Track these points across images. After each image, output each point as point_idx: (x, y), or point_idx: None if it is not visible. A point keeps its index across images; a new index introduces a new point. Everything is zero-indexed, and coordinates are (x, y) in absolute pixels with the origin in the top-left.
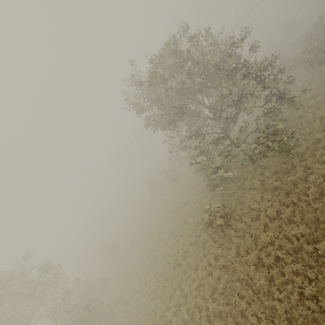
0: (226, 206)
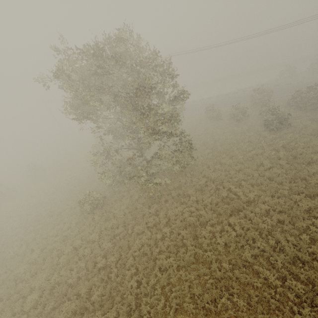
0: (107, 198)
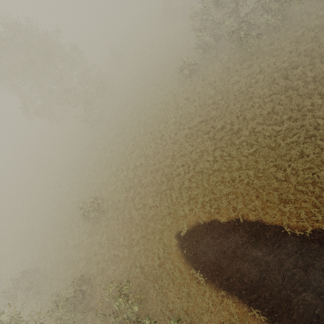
0: (198, 65)
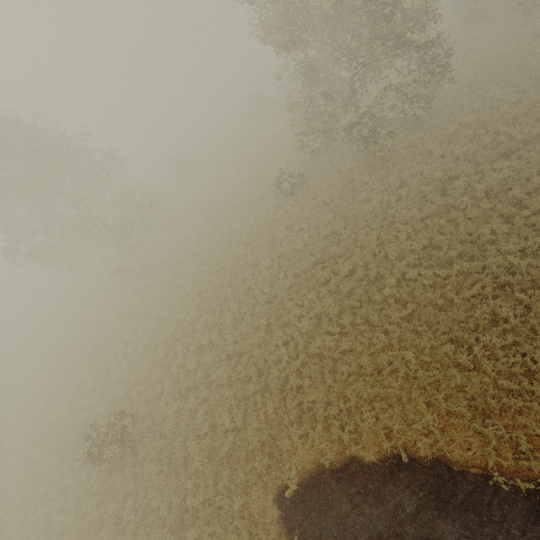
0: (305, 176)
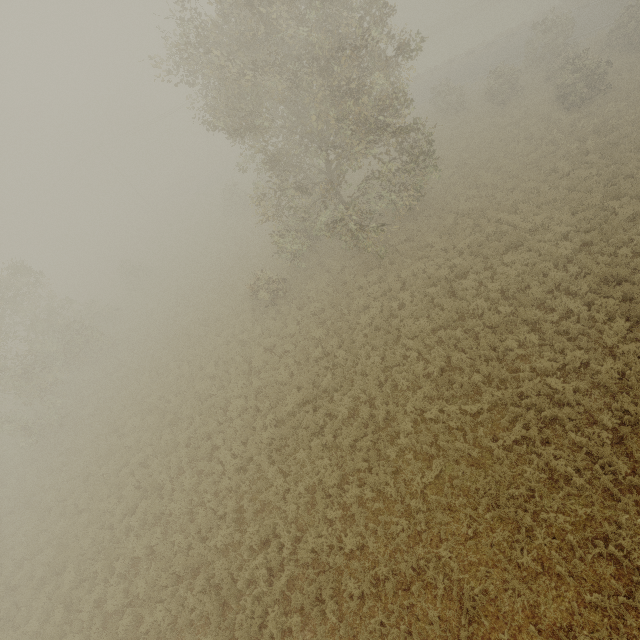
0: (289, 280)
